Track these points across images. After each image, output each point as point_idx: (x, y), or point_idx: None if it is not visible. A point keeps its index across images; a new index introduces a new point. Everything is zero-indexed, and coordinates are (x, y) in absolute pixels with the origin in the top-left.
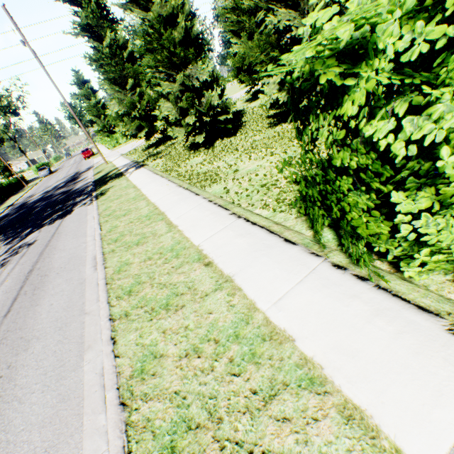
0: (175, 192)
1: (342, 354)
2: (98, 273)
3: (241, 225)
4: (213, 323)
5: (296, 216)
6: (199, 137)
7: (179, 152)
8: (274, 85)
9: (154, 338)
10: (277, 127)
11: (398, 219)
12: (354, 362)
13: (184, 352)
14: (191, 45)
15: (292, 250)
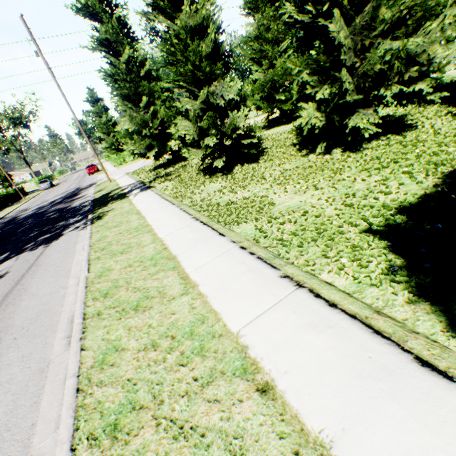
0: (190, 227)
1: None
2: (70, 353)
3: (308, 303)
4: None
5: (405, 298)
6: (218, 161)
7: (191, 175)
8: (315, 108)
9: None
10: (309, 156)
11: None
12: None
13: None
14: (218, 60)
15: (453, 397)
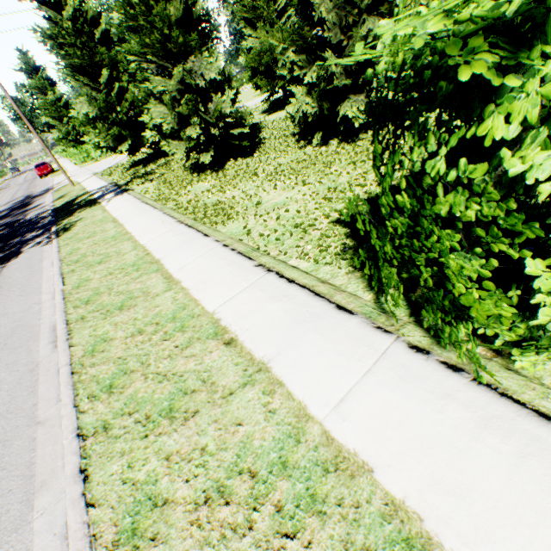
0: (174, 231)
1: (446, 493)
2: (59, 353)
3: (273, 282)
4: (244, 441)
5: (347, 270)
6: (205, 156)
7: (176, 174)
8: (306, 93)
9: (153, 469)
10: (306, 148)
11: (535, 300)
12: (466, 507)
13: (203, 494)
14: (194, 28)
15: (350, 323)
